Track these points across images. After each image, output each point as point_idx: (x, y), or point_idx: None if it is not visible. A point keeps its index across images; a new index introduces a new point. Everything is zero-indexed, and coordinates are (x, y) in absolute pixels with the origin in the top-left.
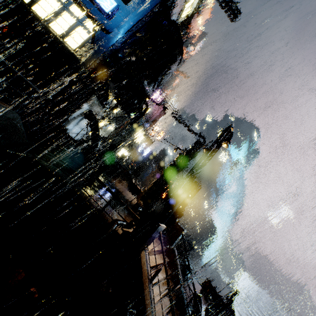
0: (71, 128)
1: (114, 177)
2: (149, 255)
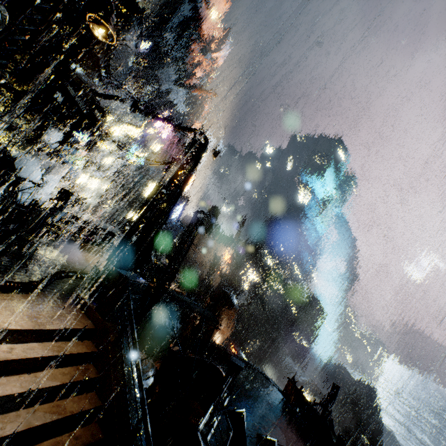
0: None
1: (74, 243)
2: None
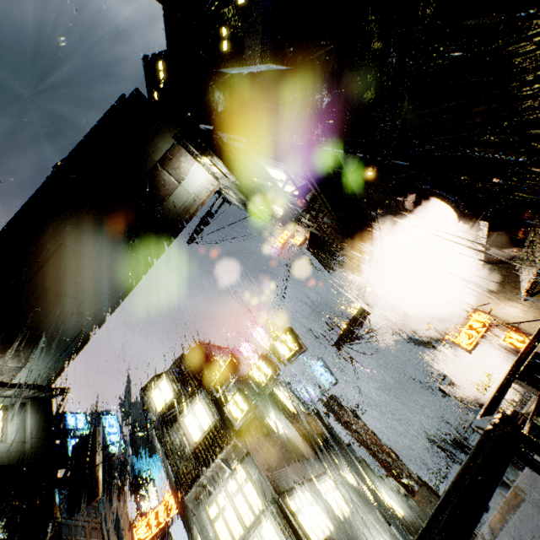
0: None
1: None
2: None
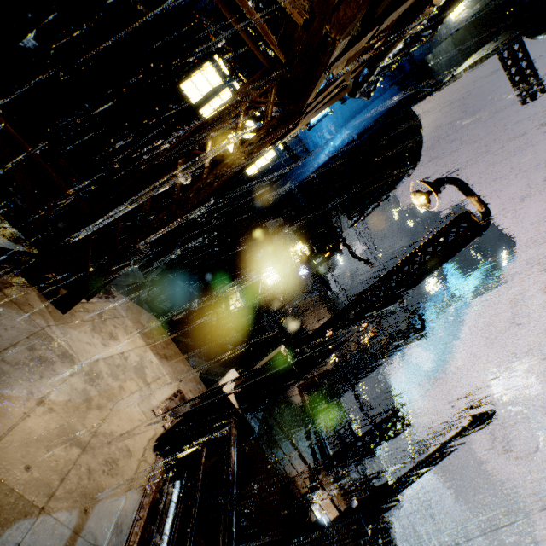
0: None
1: None
2: None
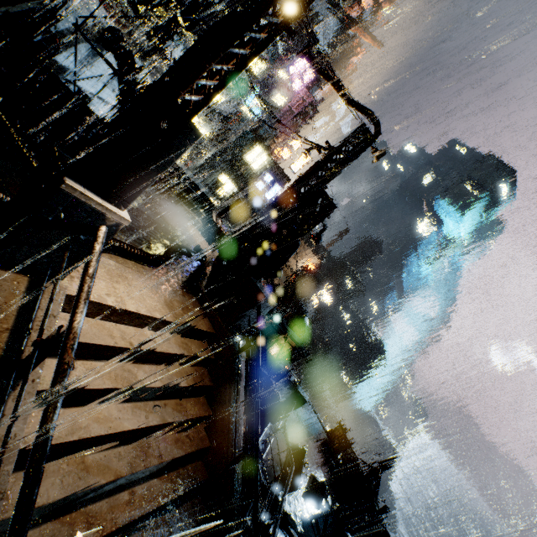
0: (78, 73)
1: (172, 200)
2: (128, 324)
